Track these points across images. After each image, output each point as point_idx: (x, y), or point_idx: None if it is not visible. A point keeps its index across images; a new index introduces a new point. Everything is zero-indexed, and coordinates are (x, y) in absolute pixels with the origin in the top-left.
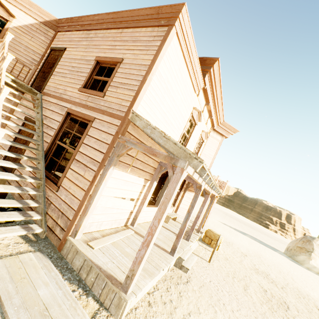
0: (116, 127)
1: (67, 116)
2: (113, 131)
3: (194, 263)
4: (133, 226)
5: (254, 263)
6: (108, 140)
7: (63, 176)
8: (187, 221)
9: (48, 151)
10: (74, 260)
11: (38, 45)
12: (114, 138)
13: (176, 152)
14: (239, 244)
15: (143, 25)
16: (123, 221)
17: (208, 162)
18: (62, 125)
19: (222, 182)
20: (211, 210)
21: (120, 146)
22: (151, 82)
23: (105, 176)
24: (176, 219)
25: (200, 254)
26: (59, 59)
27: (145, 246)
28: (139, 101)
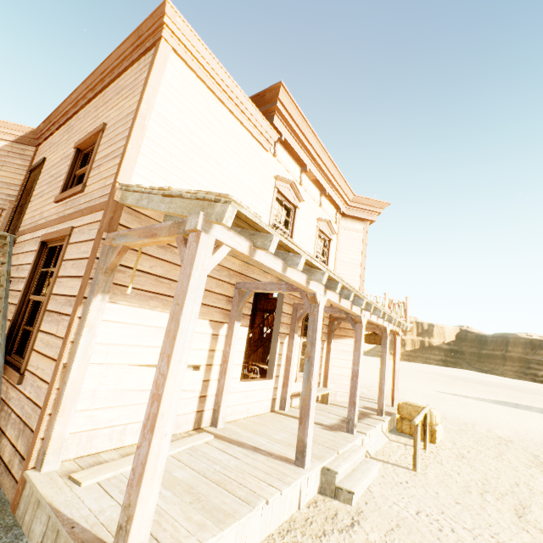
0: (99, 224)
1: (42, 250)
2: (95, 233)
3: (374, 479)
4: (216, 426)
5: (536, 454)
6: (89, 251)
7: (29, 350)
8: (311, 376)
9: (16, 318)
10: (33, 525)
11: (13, 174)
12: (95, 242)
13: (186, 210)
14: (491, 424)
15: (126, 65)
16: (188, 419)
17: (355, 274)
18: (35, 267)
19: (398, 303)
20: (397, 363)
21: (107, 251)
22: (148, 134)
23: (86, 316)
24: (332, 401)
25: (391, 459)
26: (37, 177)
27: (147, 432)
28: (130, 168)
